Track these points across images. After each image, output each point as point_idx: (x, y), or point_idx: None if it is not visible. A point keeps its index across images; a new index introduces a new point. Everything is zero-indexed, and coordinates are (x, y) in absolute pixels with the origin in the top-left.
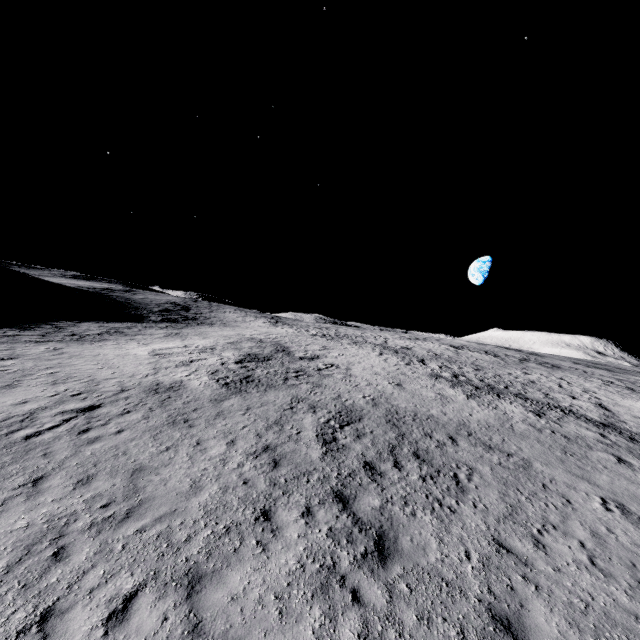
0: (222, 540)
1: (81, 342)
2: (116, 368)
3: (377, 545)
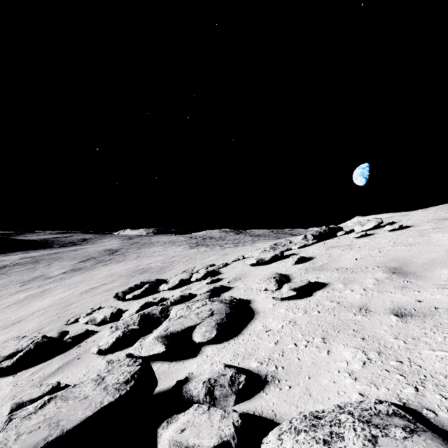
0: None
1: (5, 256)
2: (0, 259)
3: None
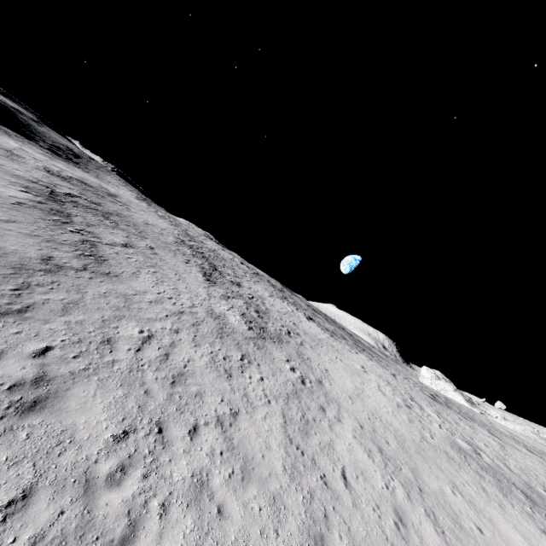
0: (0, 171)
1: None
2: None
3: (50, 197)
